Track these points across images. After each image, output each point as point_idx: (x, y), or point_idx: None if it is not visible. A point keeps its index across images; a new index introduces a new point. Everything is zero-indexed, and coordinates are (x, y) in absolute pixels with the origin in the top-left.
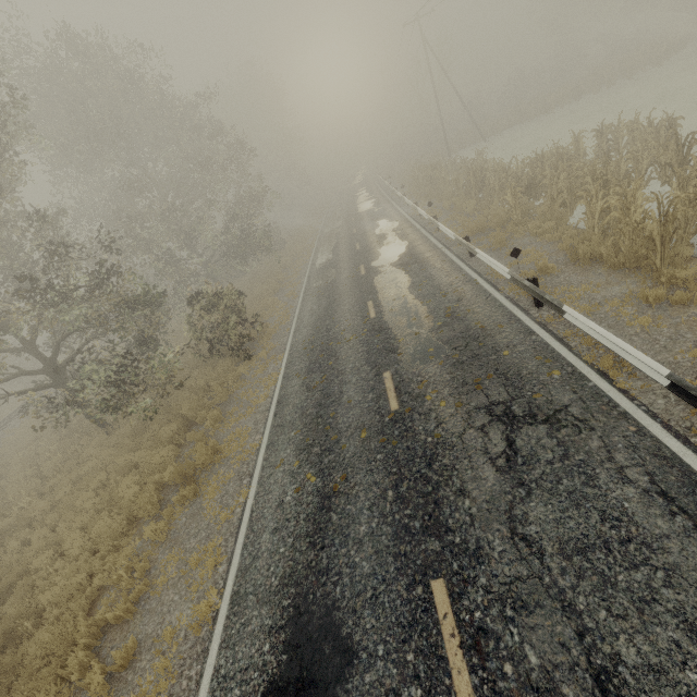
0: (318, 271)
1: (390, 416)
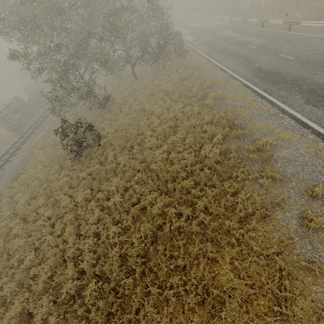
0: (193, 41)
1: (256, 49)
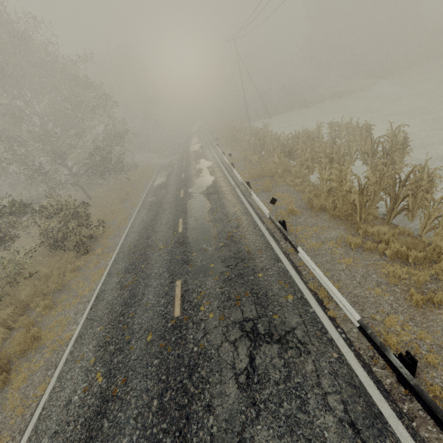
0: (154, 189)
1: (172, 322)
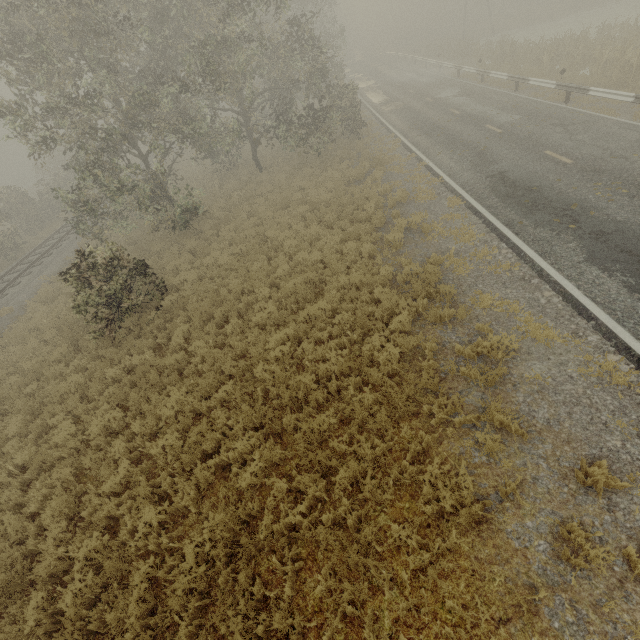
0: (382, 104)
1: (500, 133)
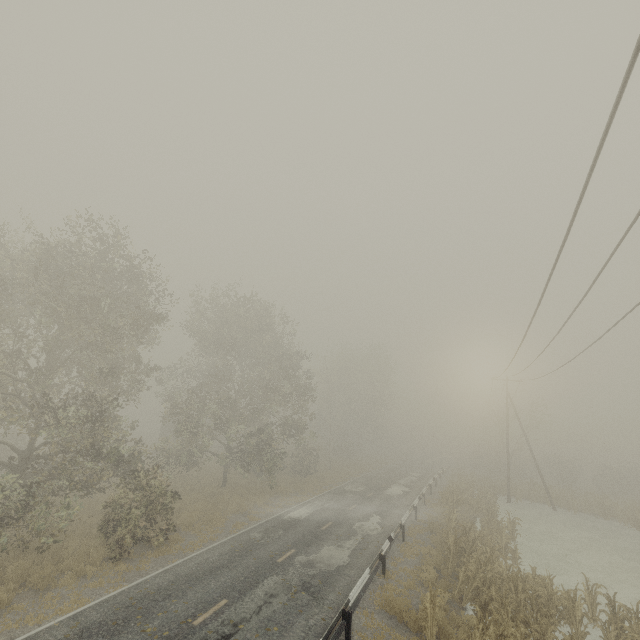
0: (277, 522)
1: None
